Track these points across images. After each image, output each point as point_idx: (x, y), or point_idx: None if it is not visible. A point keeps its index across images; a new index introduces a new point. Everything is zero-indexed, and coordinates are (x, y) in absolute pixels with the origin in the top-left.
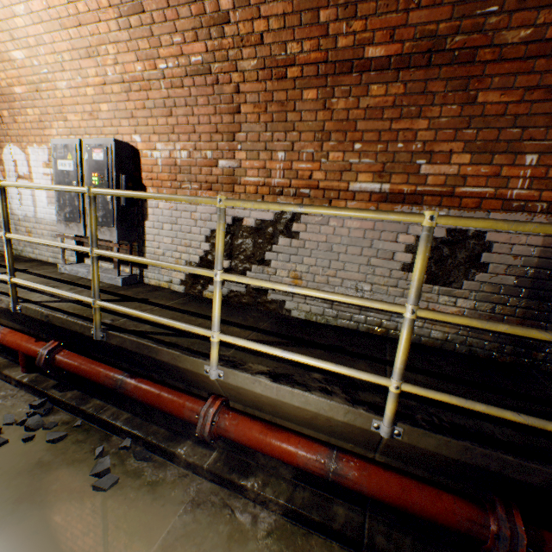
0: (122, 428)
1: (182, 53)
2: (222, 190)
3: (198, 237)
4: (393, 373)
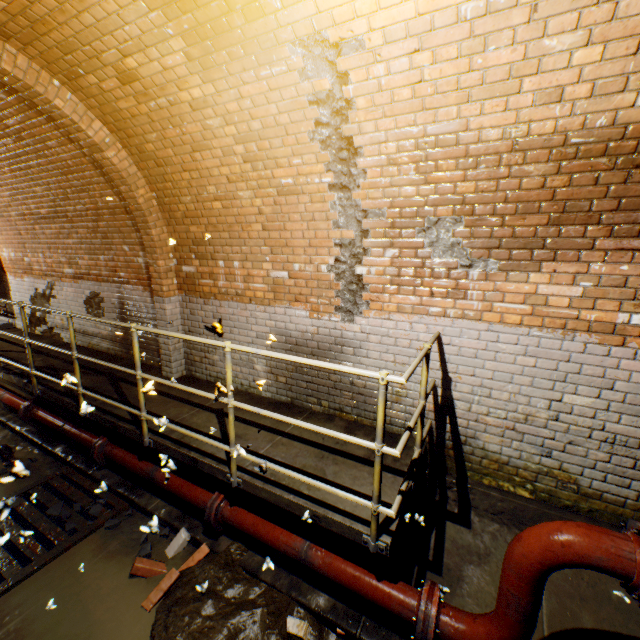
0: None
1: None
2: (30, 273)
3: (29, 300)
4: None
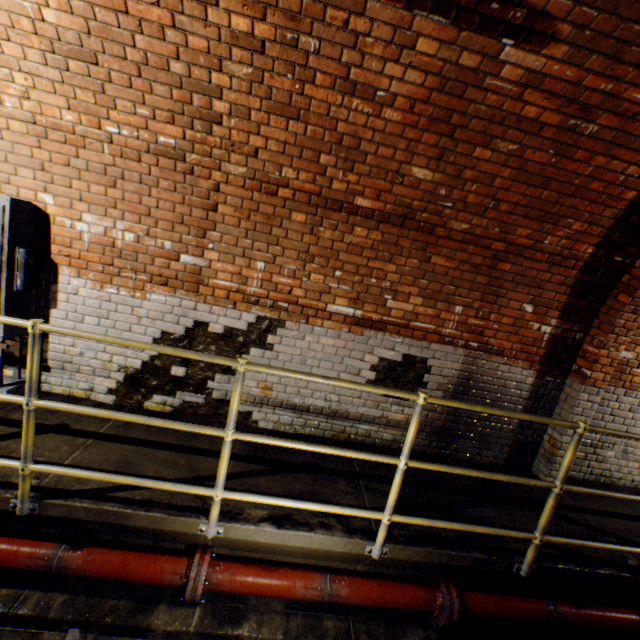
0: (63, 618)
1: (147, 127)
2: (182, 287)
3: (143, 338)
4: (387, 509)
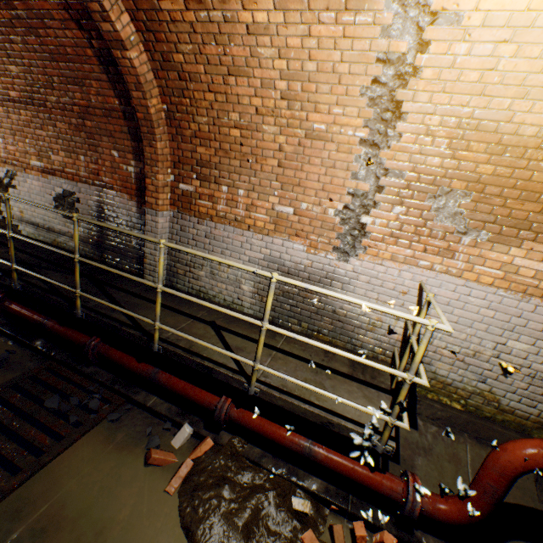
0: None
1: None
2: None
3: None
4: None
